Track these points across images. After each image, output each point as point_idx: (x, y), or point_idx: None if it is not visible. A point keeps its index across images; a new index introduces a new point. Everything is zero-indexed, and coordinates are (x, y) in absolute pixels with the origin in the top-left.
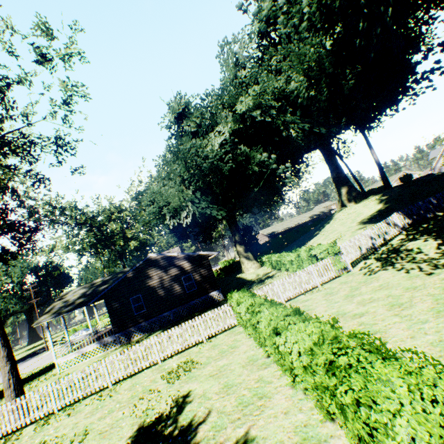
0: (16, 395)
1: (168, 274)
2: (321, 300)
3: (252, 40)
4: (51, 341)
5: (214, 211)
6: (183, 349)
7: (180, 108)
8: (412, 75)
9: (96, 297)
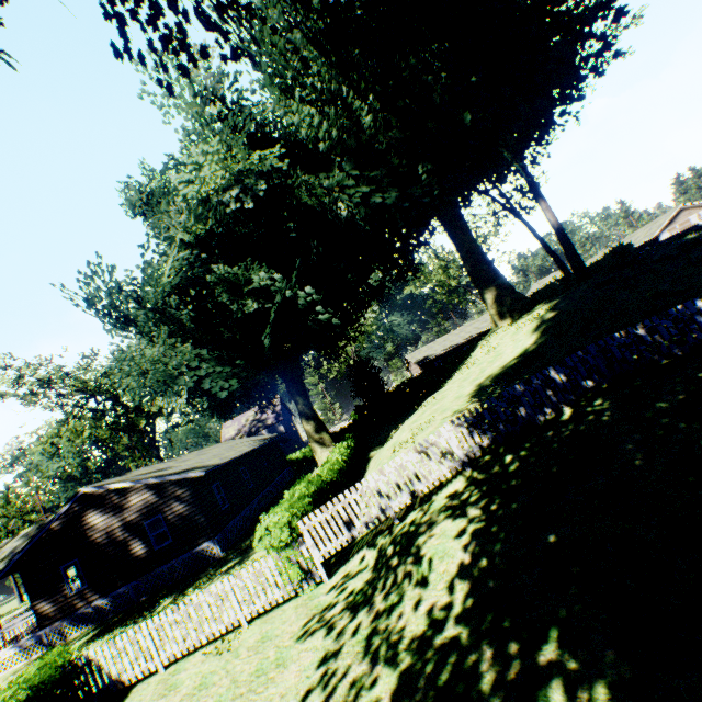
0: None
1: (122, 519)
2: None
3: None
4: None
5: (218, 383)
6: None
7: (143, 197)
8: (550, 34)
9: (1, 572)
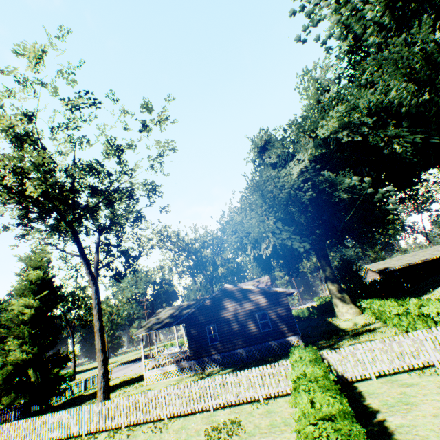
0: (104, 398)
1: (243, 307)
2: (434, 391)
3: (340, 60)
4: (143, 353)
5: (295, 243)
6: (236, 402)
7: (261, 142)
8: None
9: (178, 320)
